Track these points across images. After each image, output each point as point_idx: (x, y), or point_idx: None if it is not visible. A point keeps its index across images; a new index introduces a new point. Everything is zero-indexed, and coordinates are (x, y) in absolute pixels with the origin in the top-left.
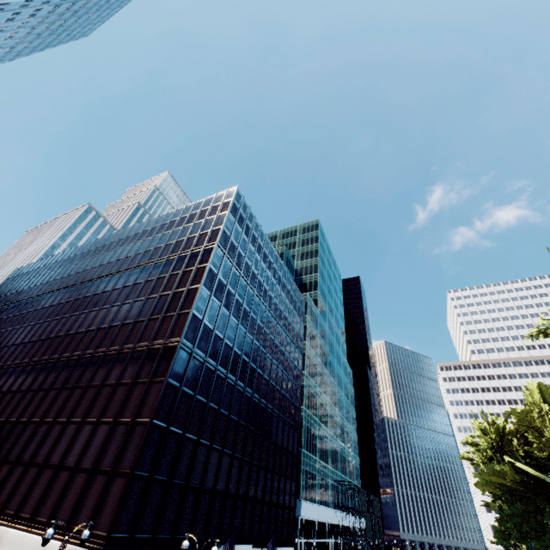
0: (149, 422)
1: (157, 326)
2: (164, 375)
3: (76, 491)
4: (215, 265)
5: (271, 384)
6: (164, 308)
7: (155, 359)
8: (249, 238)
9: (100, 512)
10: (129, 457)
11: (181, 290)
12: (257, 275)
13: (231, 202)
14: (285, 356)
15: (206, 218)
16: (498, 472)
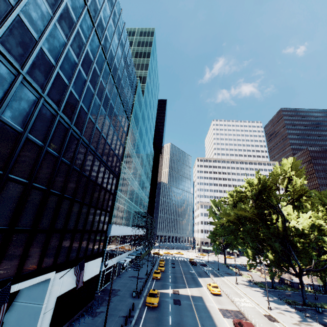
0: None
1: None
2: None
3: None
4: None
5: (96, 128)
6: None
7: None
8: None
9: None
10: None
11: None
12: None
13: None
14: (114, 112)
15: None
16: (243, 208)
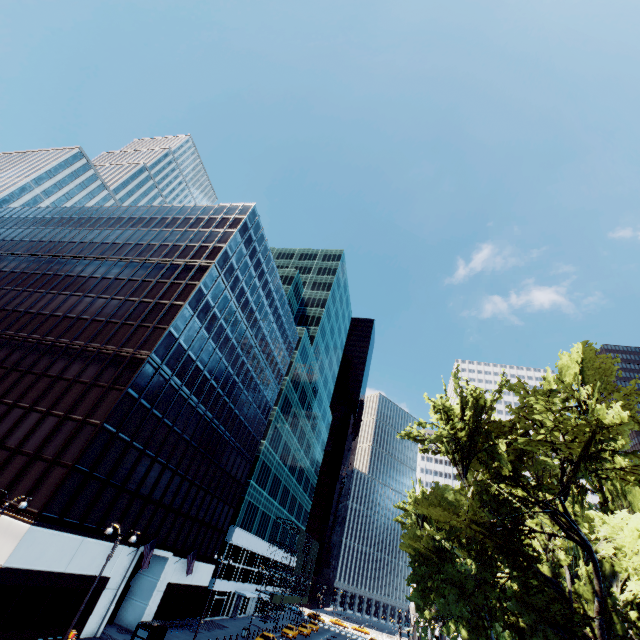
0: (100, 425)
1: (130, 333)
2: (125, 385)
3: (13, 470)
4: (206, 286)
5: (235, 413)
6: (141, 317)
7: (120, 367)
8: (253, 262)
9: (35, 493)
10: (73, 451)
11: (164, 302)
12: (251, 302)
13: (243, 221)
14: (259, 388)
15: (212, 229)
16: (419, 536)
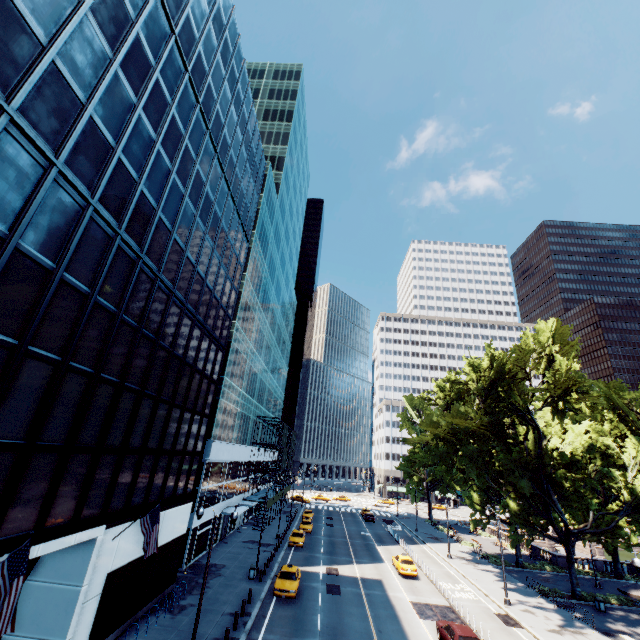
0: None
1: None
2: None
3: None
4: None
5: (187, 258)
6: None
7: None
8: None
9: None
10: None
11: None
12: (185, 2)
13: None
14: (222, 227)
15: None
16: (463, 413)
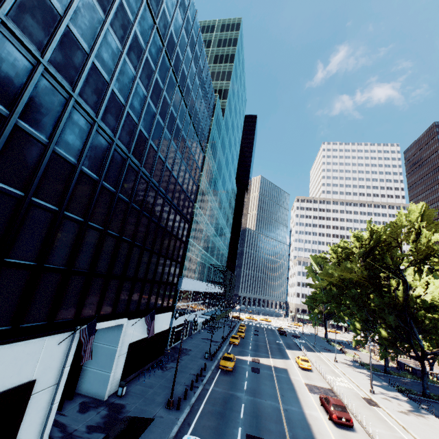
0: None
1: None
2: None
3: None
4: None
5: (166, 167)
6: None
7: None
8: None
9: None
10: None
11: None
12: (162, 0)
13: None
14: (187, 145)
15: None
16: (349, 268)
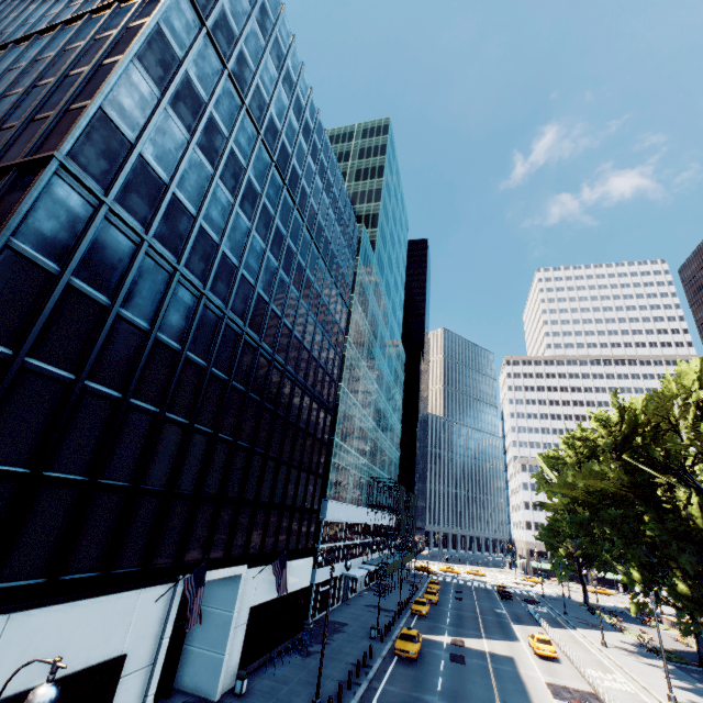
0: None
1: (10, 137)
2: None
3: None
4: (175, 35)
5: (294, 337)
6: (33, 104)
7: None
8: (267, 41)
9: None
10: None
11: (83, 69)
12: (280, 132)
13: None
14: (322, 301)
15: None
16: (598, 473)
